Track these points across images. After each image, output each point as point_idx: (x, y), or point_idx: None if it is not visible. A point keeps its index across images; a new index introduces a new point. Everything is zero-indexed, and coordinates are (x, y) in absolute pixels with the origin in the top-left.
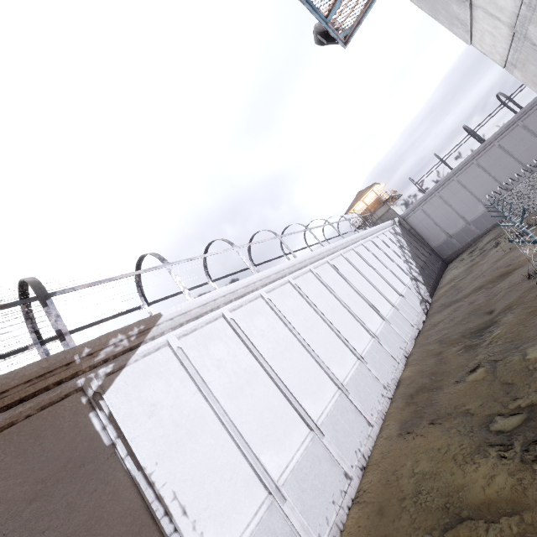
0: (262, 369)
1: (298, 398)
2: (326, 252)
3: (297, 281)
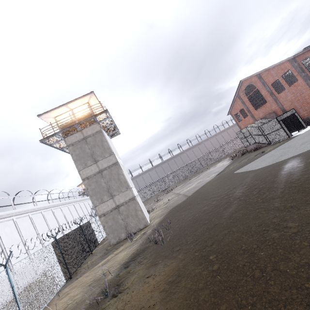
0: (0, 247)
1: (11, 260)
2: (53, 205)
3: (33, 216)
